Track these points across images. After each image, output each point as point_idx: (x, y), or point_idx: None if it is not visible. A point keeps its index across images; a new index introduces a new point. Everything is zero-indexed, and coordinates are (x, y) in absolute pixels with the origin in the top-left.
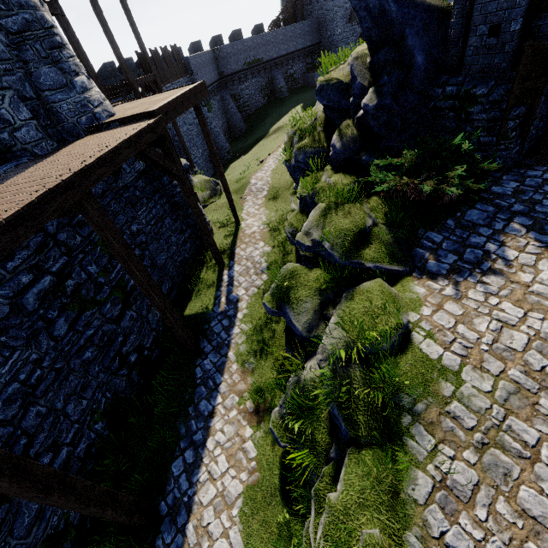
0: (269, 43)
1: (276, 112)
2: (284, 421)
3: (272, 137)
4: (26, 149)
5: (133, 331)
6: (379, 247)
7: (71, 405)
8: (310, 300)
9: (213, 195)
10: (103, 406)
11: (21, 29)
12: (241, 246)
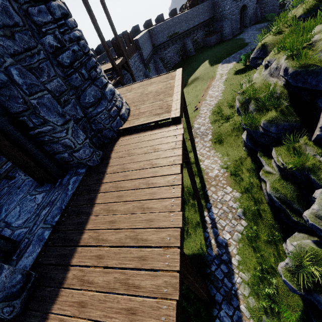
0: (182, 21)
1: (190, 67)
2: None
3: (192, 85)
4: (80, 162)
5: None
6: None
7: None
8: None
9: None
10: None
11: (71, 61)
12: (211, 188)
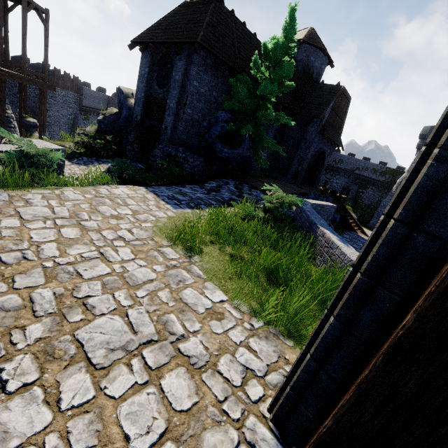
0: None
1: None
2: None
3: None
4: None
5: None
6: None
7: None
8: None
9: None
10: None
11: None
12: None
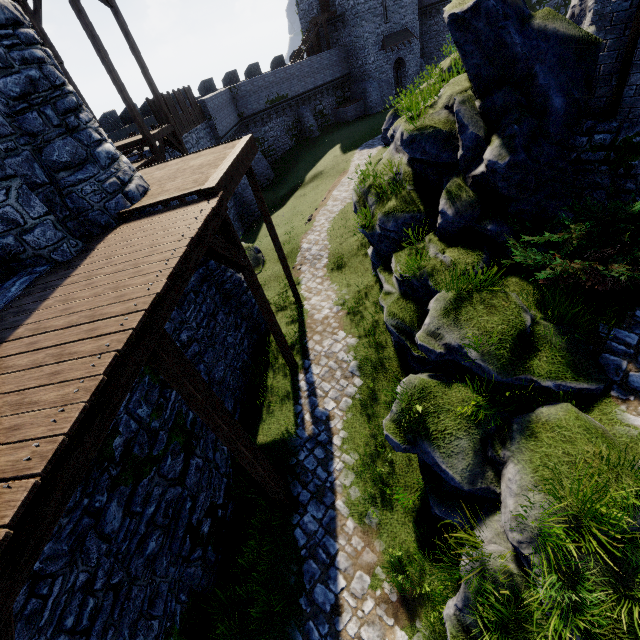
0: (293, 77)
1: (310, 155)
2: (473, 637)
3: (311, 186)
4: (39, 255)
5: (201, 488)
6: (552, 356)
7: (140, 638)
8: (464, 436)
9: (255, 266)
10: (178, 618)
11: (25, 91)
12: (315, 337)
